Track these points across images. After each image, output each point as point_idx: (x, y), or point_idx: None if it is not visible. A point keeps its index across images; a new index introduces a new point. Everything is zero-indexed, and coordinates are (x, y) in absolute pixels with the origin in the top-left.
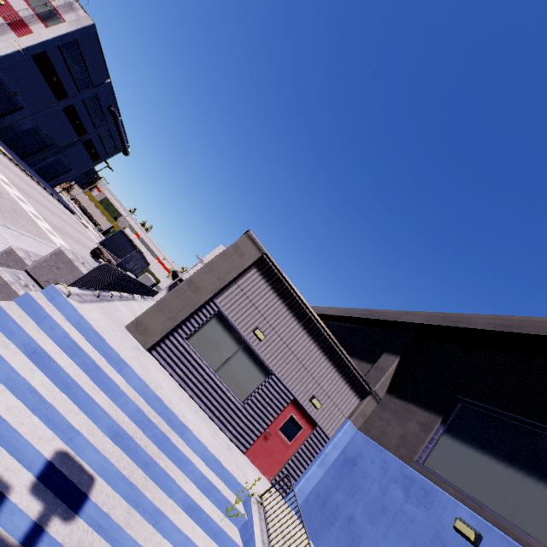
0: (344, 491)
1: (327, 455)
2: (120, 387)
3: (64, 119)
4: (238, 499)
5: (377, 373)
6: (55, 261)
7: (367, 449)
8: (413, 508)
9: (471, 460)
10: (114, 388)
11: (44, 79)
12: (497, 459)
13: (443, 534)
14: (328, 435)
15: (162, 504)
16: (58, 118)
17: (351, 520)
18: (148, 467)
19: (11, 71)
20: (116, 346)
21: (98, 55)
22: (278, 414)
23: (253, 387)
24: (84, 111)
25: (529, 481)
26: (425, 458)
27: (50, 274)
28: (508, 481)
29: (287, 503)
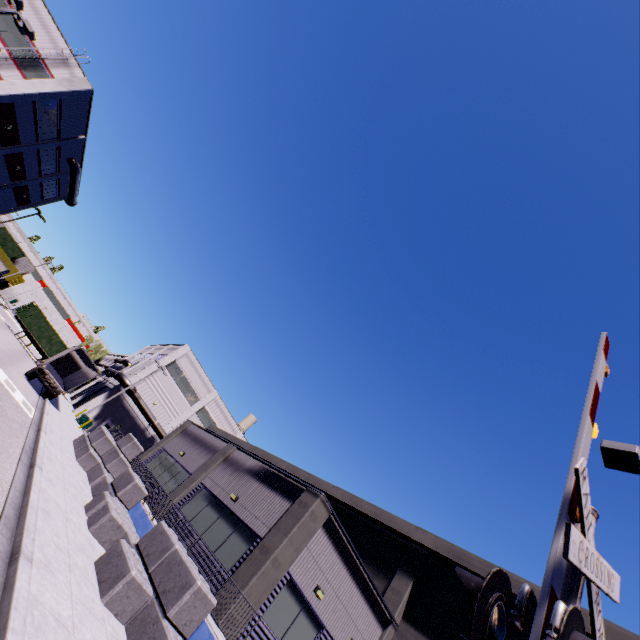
0: None
1: None
2: None
3: (0, 163)
4: None
5: (394, 597)
6: (194, 599)
7: None
8: None
9: None
10: None
11: None
12: None
13: None
14: None
15: None
16: None
17: None
18: None
19: None
20: None
21: (82, 114)
22: None
23: None
24: (33, 158)
25: None
26: None
27: (188, 615)
28: None
29: None
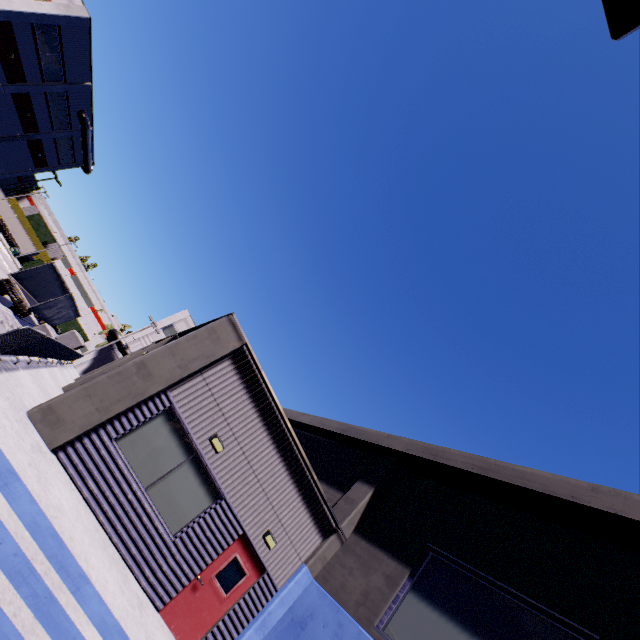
0: None
1: (271, 613)
2: None
3: (10, 105)
4: None
5: (347, 506)
6: None
7: (321, 606)
8: None
9: (435, 627)
10: None
11: None
12: (462, 627)
13: None
14: (277, 585)
15: None
16: (1, 102)
17: None
18: None
19: None
20: (8, 448)
21: (84, 52)
22: (218, 555)
23: (193, 514)
24: (42, 105)
25: None
26: (386, 622)
27: None
28: None
29: None
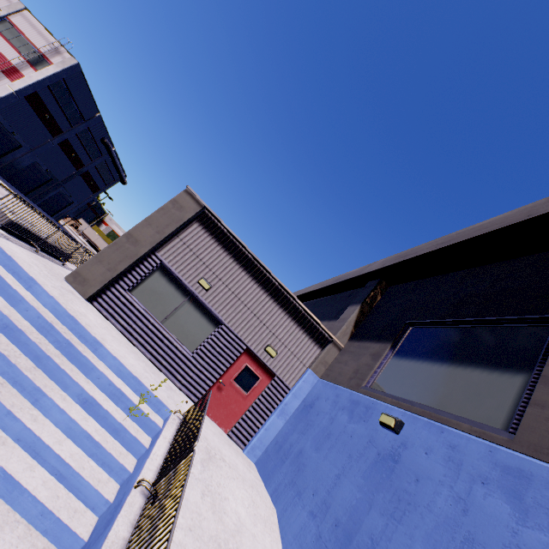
0: (299, 431)
1: (287, 404)
2: (20, 294)
3: (61, 153)
4: (143, 400)
5: (339, 324)
6: None
7: (324, 391)
8: (354, 425)
9: (412, 370)
10: (14, 295)
11: (38, 117)
12: (434, 361)
13: (375, 438)
14: (288, 385)
15: (47, 388)
16: (55, 153)
17: (300, 454)
18: (40, 360)
19: (7, 112)
20: (30, 270)
21: (86, 92)
22: (230, 364)
23: (203, 338)
24: (78, 145)
25: (459, 370)
26: (372, 382)
27: None
28: (440, 376)
29: (245, 455)
